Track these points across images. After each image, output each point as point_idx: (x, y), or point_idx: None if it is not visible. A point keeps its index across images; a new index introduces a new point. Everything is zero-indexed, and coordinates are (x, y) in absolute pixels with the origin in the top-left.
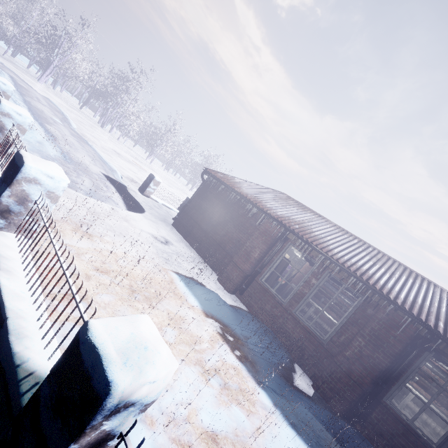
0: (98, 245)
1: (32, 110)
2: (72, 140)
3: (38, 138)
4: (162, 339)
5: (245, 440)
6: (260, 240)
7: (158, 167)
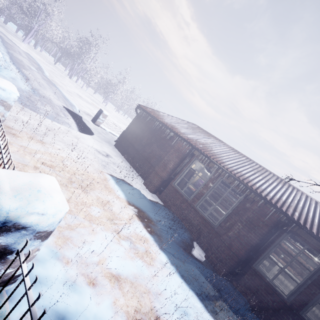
0: (49, 149)
1: (13, 58)
2: (42, 82)
3: (12, 75)
4: (61, 191)
5: (142, 281)
6: (174, 155)
7: (111, 109)
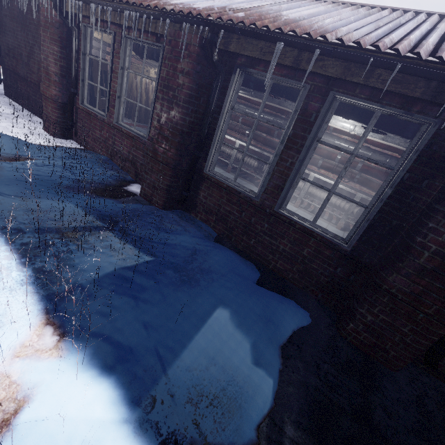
0: None
1: None
2: None
3: None
4: None
5: None
6: (47, 40)
7: None
